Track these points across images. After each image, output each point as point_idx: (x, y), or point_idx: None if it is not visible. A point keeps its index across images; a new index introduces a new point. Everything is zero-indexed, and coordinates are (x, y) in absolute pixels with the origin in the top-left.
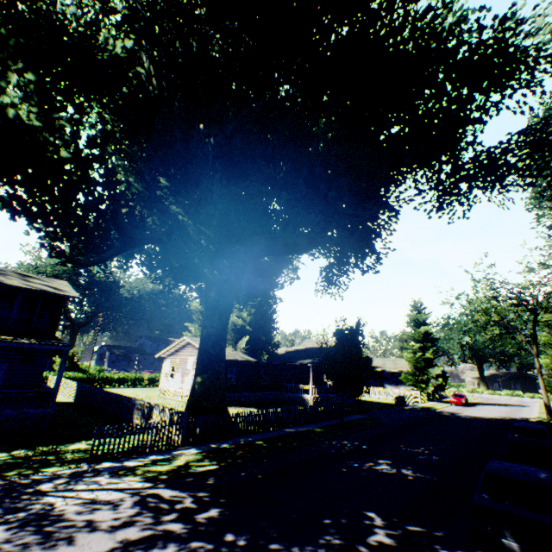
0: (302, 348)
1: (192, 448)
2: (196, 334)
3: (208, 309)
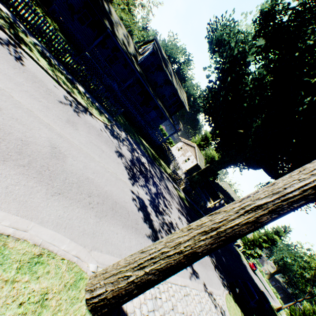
0: (223, 188)
1: (183, 192)
2: (196, 141)
3: (220, 161)
